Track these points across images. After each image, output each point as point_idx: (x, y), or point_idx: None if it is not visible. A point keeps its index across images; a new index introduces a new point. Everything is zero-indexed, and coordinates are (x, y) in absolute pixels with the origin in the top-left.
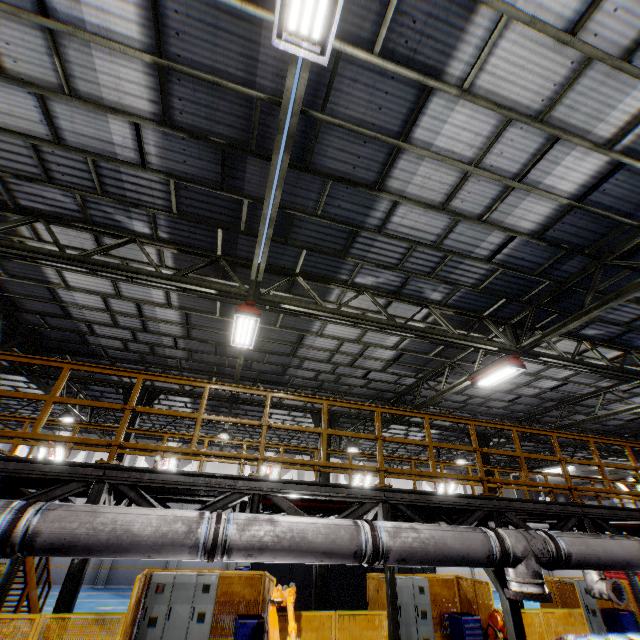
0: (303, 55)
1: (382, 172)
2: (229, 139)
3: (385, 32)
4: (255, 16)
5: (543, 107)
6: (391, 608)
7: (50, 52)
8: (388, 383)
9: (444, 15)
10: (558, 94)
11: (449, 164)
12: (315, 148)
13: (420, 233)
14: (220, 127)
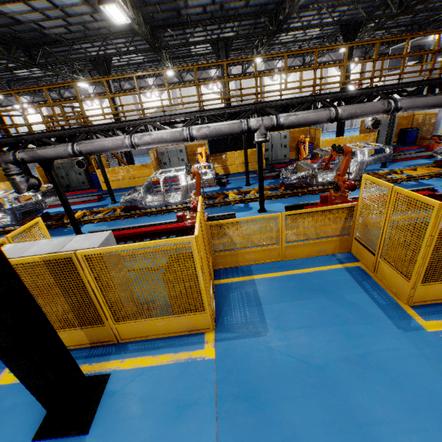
0: None
1: None
2: None
3: None
4: None
5: None
6: (244, 149)
7: None
8: None
9: None
10: None
11: None
12: None
13: None
14: None
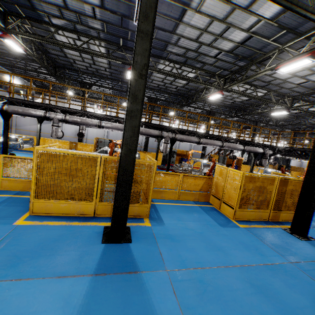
0: None
1: None
2: None
3: None
4: None
5: None
6: None
7: None
8: None
9: None
10: None
11: None
12: None
13: None
14: None
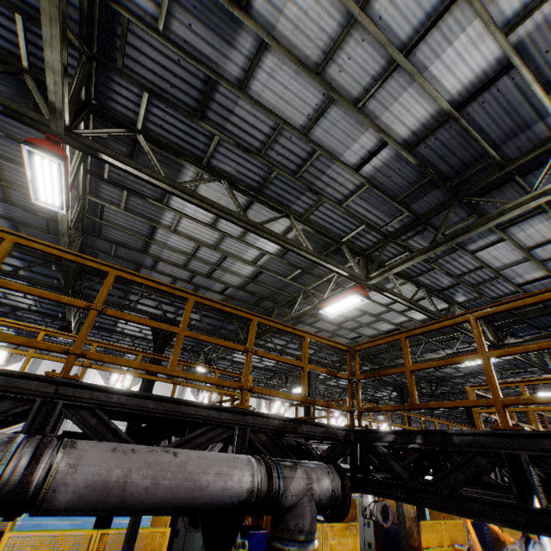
0: None
1: None
2: None
3: None
4: None
5: None
6: None
7: None
8: (445, 373)
9: None
10: None
11: None
12: None
13: None
14: None
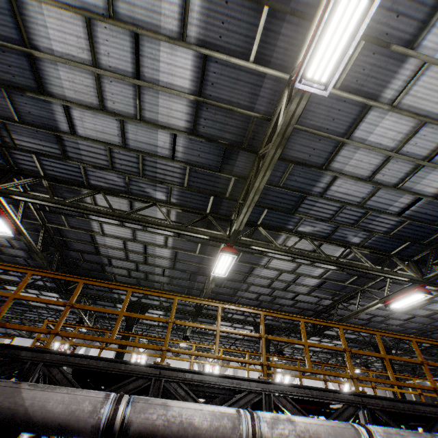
0: (313, 91)
1: (328, 158)
2: (230, 141)
3: (344, 75)
4: (263, 71)
5: None
6: None
7: (134, 97)
8: (310, 303)
9: (384, 64)
10: None
11: (377, 152)
12: (285, 144)
13: (350, 197)
14: (226, 134)
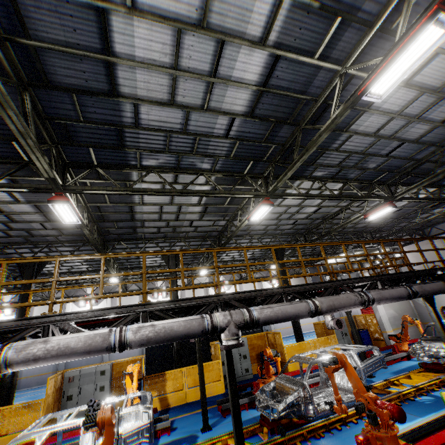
0: None
1: (110, 82)
2: None
3: None
4: None
5: (200, 16)
6: (199, 362)
7: None
8: (209, 226)
9: None
10: (205, 5)
11: (155, 70)
12: (45, 69)
13: (168, 124)
14: None
